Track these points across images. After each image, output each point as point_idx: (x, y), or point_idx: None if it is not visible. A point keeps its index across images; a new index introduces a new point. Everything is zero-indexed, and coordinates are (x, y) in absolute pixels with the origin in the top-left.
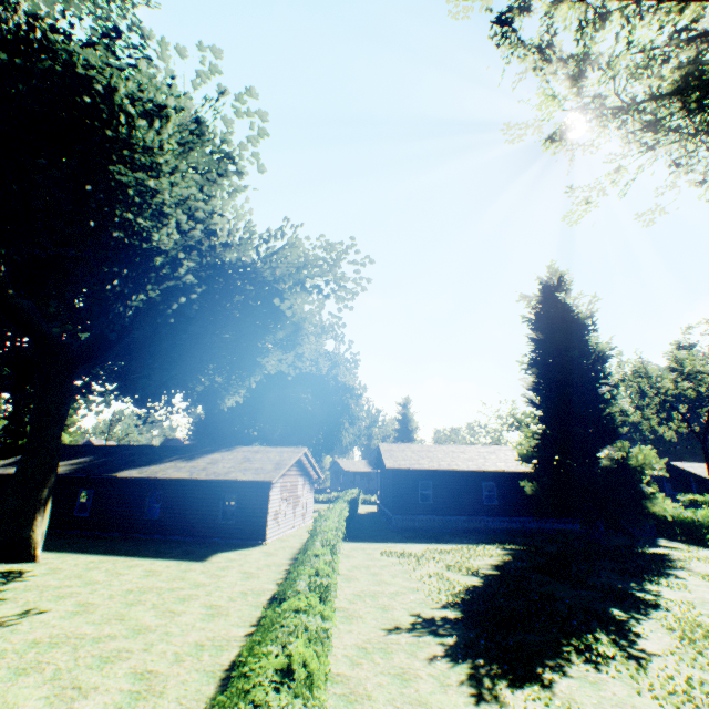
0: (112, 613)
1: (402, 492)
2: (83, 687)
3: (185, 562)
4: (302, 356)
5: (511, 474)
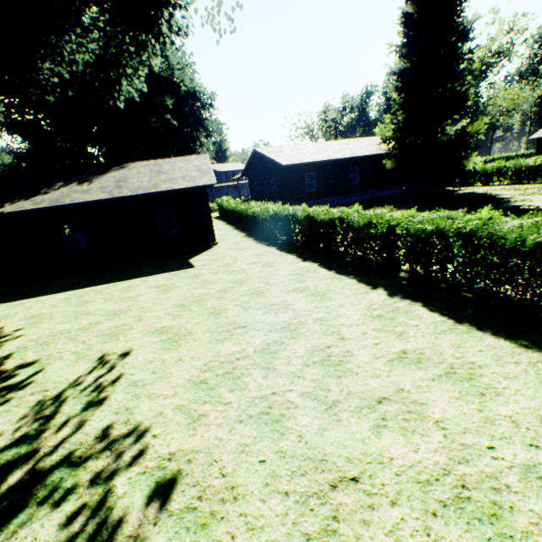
0: (215, 327)
1: (293, 186)
2: (387, 397)
3: (176, 272)
4: (147, 48)
5: (369, 159)
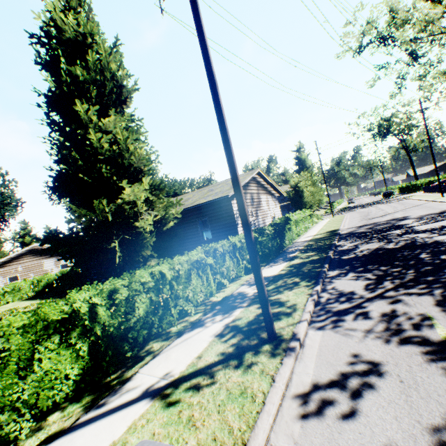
0: None
1: None
2: None
3: None
4: None
5: None
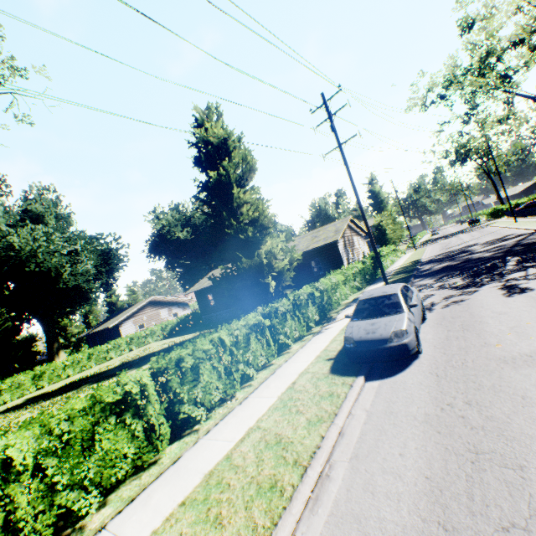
0: None
1: (202, 303)
2: None
3: None
4: (170, 233)
5: None
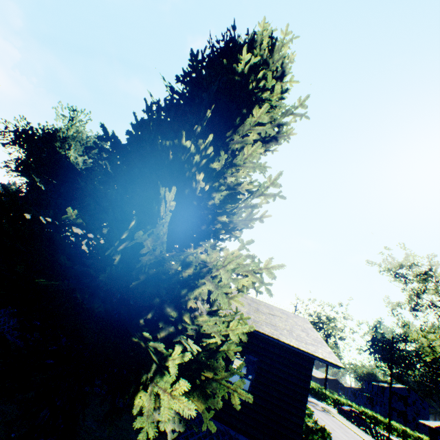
0: None
1: None
2: None
3: None
4: (65, 143)
5: None
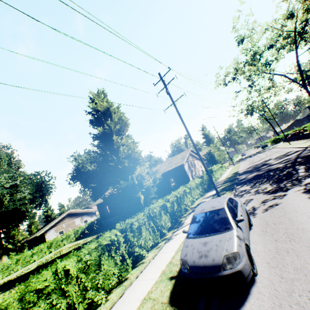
0: None
1: (101, 212)
2: None
3: None
4: (84, 167)
5: None
